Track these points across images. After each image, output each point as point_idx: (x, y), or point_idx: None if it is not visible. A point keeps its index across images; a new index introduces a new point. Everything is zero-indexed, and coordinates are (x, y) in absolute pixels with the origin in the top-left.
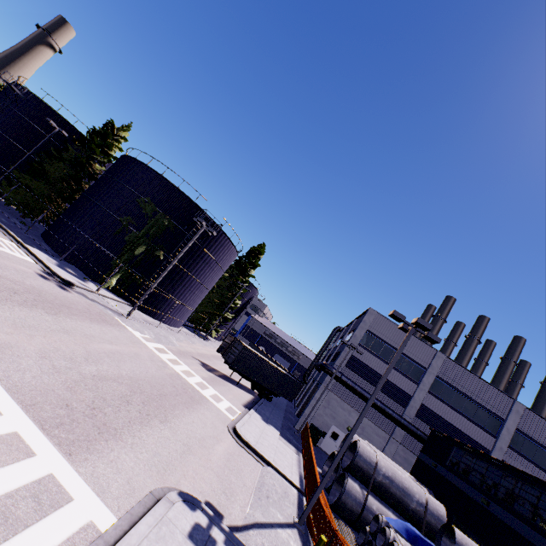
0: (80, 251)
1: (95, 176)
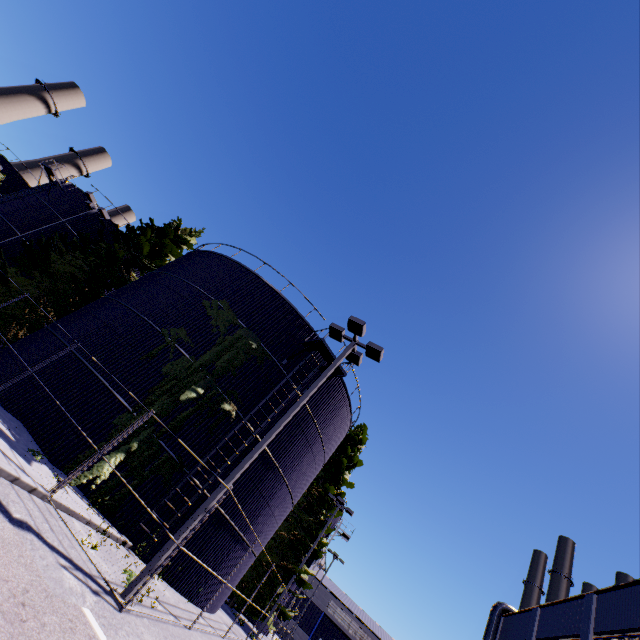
0: (51, 387)
1: (128, 282)
